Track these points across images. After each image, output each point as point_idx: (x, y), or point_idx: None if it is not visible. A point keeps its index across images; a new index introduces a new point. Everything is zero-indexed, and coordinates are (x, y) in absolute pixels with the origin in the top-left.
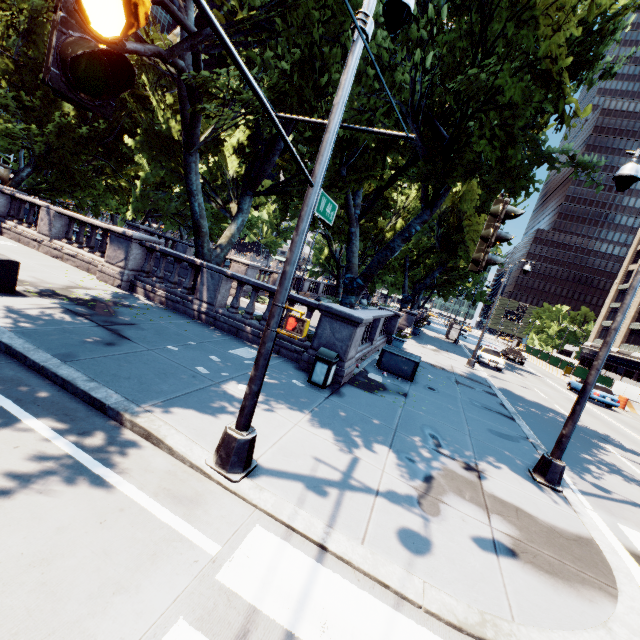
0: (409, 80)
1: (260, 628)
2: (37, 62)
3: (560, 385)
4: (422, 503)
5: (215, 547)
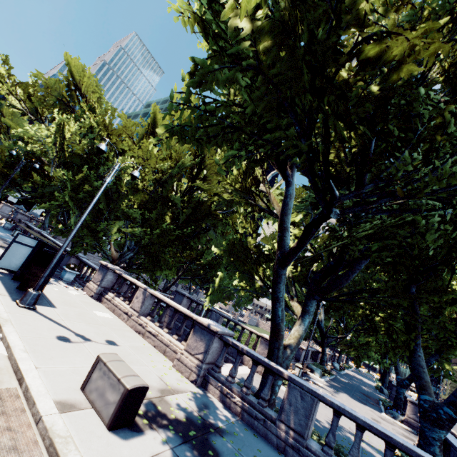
0: None
1: None
2: (161, 196)
3: None
4: None
5: None
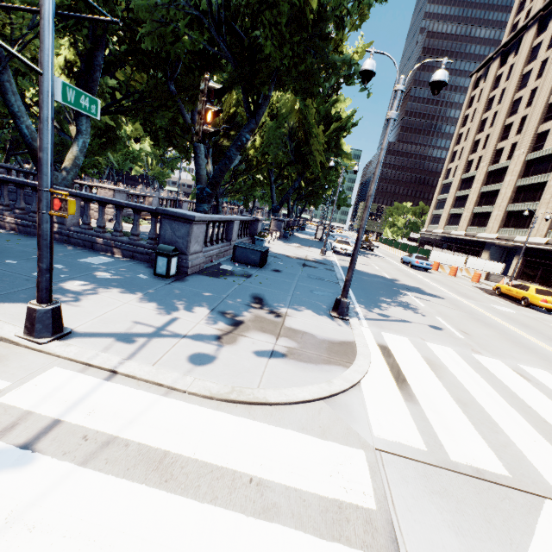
0: None
1: (30, 421)
2: None
3: (397, 261)
4: (223, 338)
5: (5, 384)
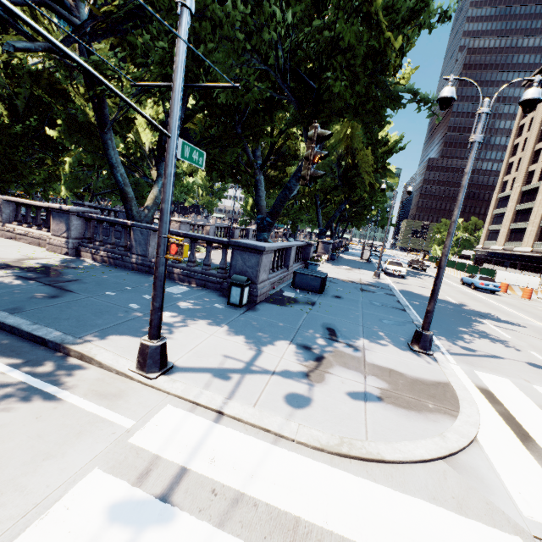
0: (268, 43)
1: (160, 467)
2: None
3: (455, 282)
4: (310, 375)
5: (131, 422)
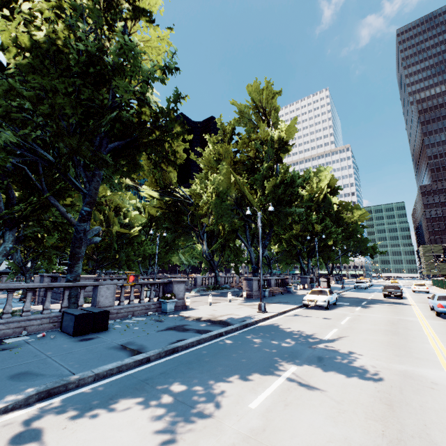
0: None
1: None
2: None
3: (427, 308)
4: None
5: None
